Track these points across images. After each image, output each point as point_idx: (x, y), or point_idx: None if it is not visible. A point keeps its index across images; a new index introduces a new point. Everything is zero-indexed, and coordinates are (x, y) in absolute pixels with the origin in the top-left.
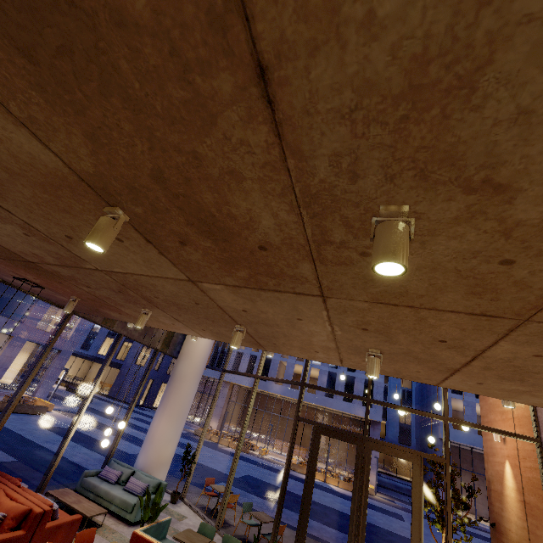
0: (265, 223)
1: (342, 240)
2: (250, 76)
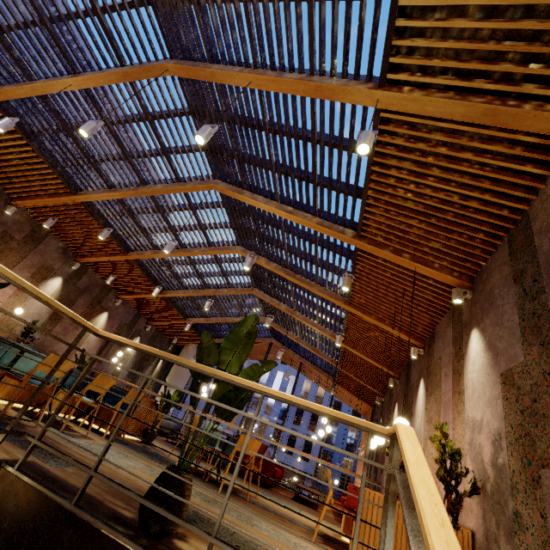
0: None
1: None
2: None
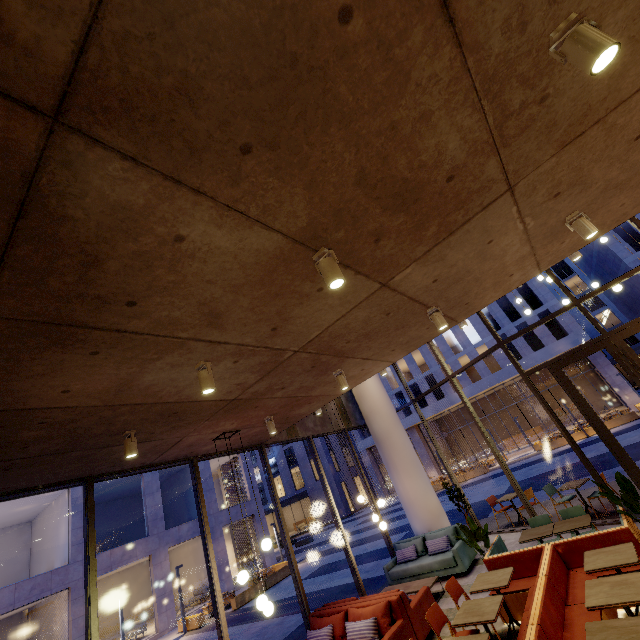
0: (451, 146)
1: (520, 103)
2: (435, 13)
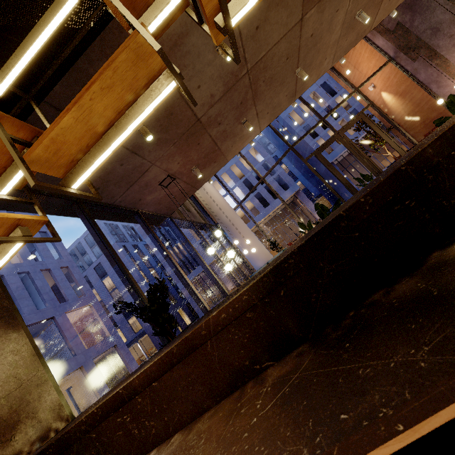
0: None
1: None
2: None
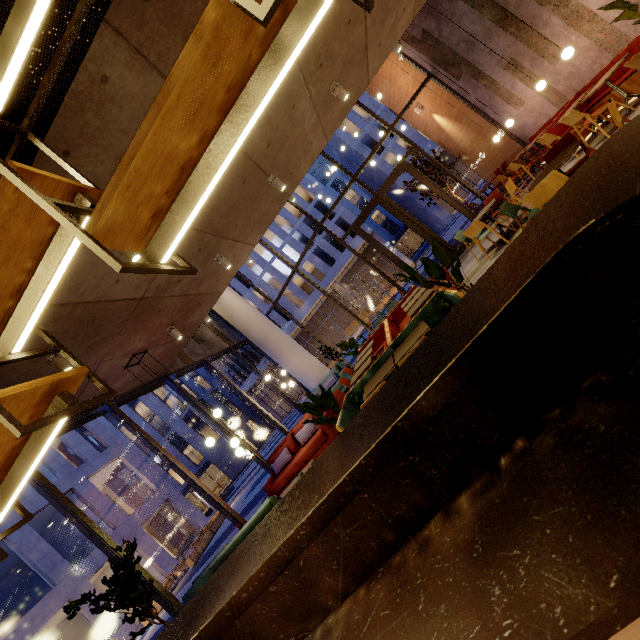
0: None
1: None
2: None
